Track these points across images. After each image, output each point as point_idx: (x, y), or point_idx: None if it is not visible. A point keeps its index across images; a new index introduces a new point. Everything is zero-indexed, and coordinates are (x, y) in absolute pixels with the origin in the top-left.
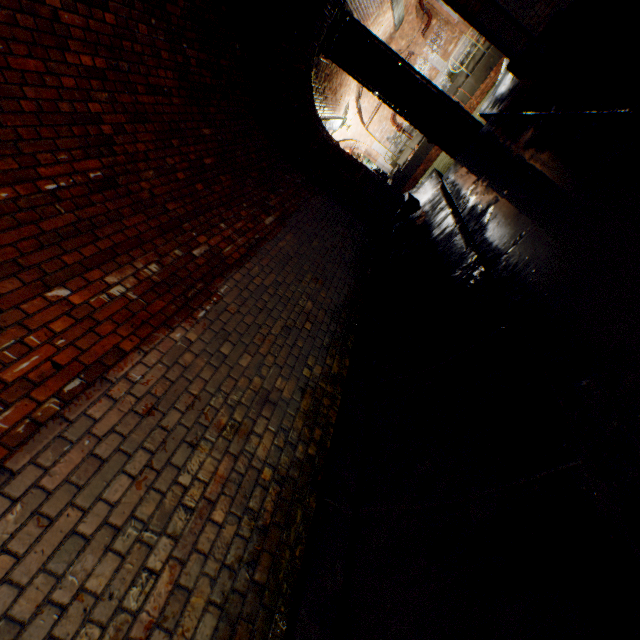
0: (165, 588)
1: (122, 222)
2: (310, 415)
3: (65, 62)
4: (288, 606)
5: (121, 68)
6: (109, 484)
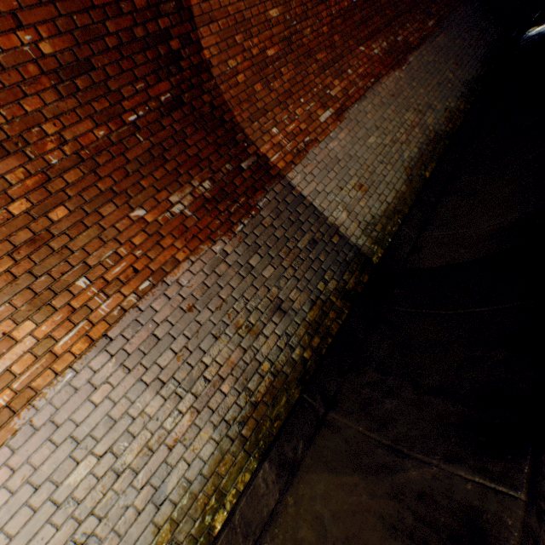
0: (404, 138)
1: (372, 20)
2: (447, 119)
3: None
4: (437, 160)
5: None
6: (387, 110)
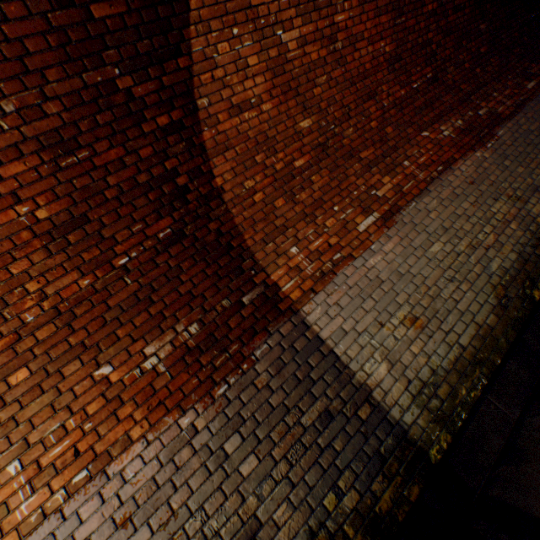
0: (491, 239)
1: (440, 100)
2: None
3: (421, 14)
4: None
5: (442, 4)
6: (461, 203)
